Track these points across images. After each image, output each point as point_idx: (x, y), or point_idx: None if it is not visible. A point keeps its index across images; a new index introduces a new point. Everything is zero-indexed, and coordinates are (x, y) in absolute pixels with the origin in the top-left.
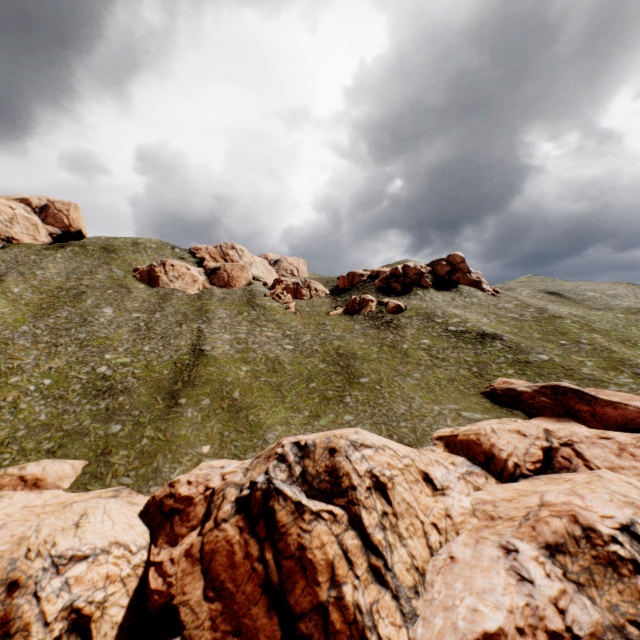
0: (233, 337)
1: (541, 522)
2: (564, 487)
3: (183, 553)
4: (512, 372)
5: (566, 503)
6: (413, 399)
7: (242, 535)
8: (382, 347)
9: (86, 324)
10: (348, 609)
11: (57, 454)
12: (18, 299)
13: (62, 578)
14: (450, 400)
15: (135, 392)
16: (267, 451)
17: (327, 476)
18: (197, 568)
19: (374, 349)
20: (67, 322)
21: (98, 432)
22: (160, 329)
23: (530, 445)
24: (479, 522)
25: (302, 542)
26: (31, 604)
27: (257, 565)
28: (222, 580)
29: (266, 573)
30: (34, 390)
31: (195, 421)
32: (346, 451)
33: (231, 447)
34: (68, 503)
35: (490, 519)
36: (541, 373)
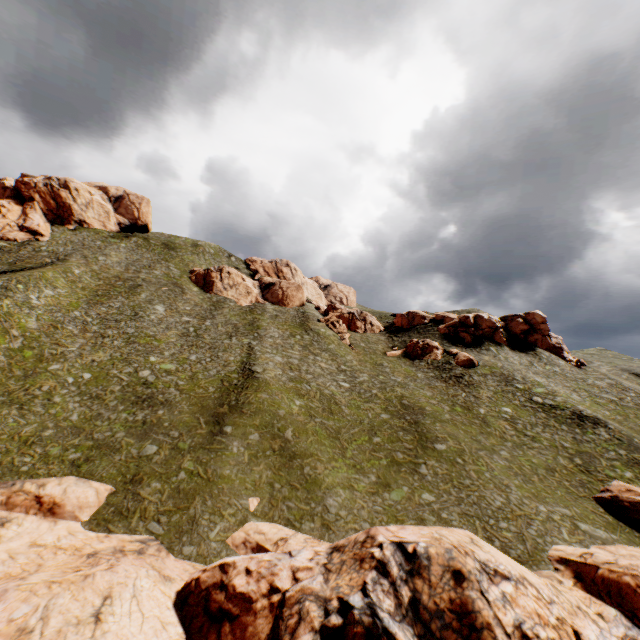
0: (285, 361)
1: None
2: None
3: None
4: (631, 476)
5: None
6: (509, 488)
7: None
8: (454, 406)
9: (136, 319)
10: None
11: (81, 469)
12: (77, 281)
13: None
14: (557, 500)
15: (176, 407)
16: (353, 544)
17: (454, 620)
18: None
19: (445, 407)
20: (118, 313)
21: (130, 450)
22: (209, 338)
23: None
24: None
25: None
26: None
27: None
28: None
29: None
30: (72, 382)
31: (241, 460)
32: (478, 581)
33: (283, 507)
34: (85, 553)
35: None
36: None
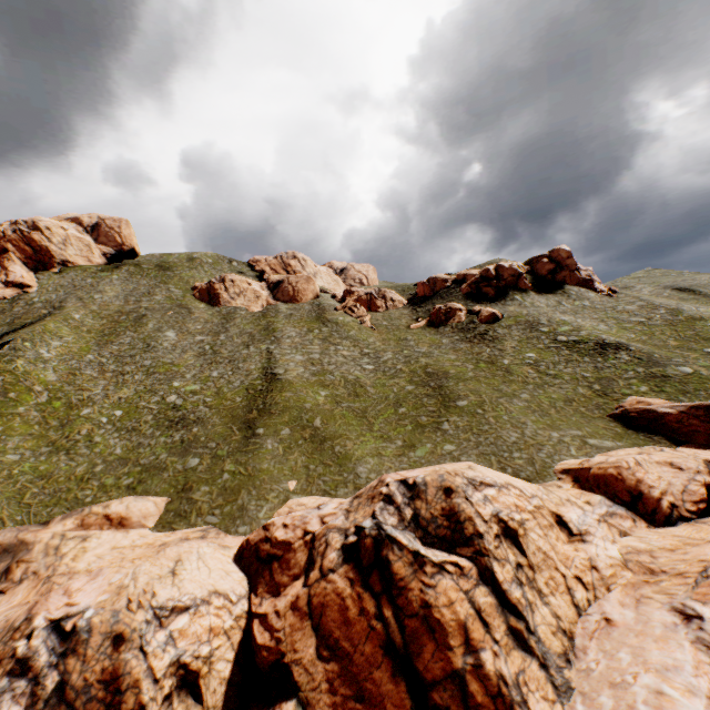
0: (306, 358)
1: None
2: None
3: (289, 606)
4: (646, 389)
5: None
6: (525, 425)
7: (354, 588)
8: (478, 364)
9: (150, 350)
10: (490, 680)
11: (137, 490)
12: (80, 326)
13: (166, 631)
14: (570, 425)
15: (209, 422)
16: (368, 490)
17: (445, 521)
18: (306, 623)
19: (469, 366)
20: (131, 348)
21: (176, 466)
22: (226, 352)
23: (689, 481)
24: (634, 576)
25: (426, 599)
26: (138, 659)
27: (375, 623)
28: (336, 638)
29: (386, 633)
30: (106, 422)
31: (276, 453)
32: (464, 491)
33: (319, 482)
34: (157, 545)
35: (649, 573)
36: (685, 390)
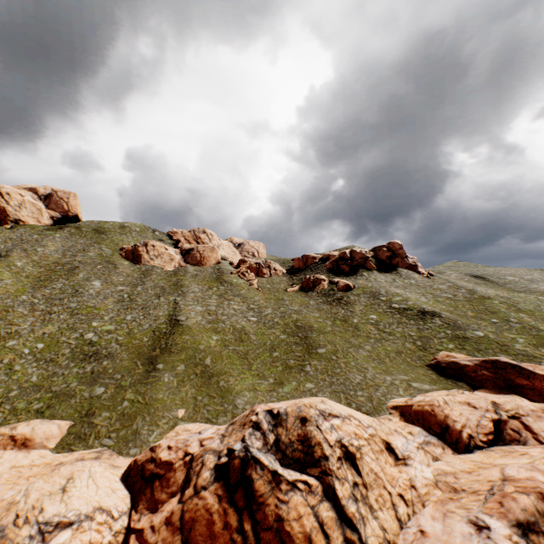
0: (204, 309)
1: (508, 498)
2: (523, 461)
3: (163, 521)
4: (452, 346)
5: (530, 479)
6: (367, 369)
7: (221, 504)
8: (335, 321)
9: (77, 295)
10: None
11: (45, 414)
12: (20, 272)
13: None
14: (400, 371)
15: (118, 357)
16: (241, 418)
17: (300, 445)
18: (177, 537)
19: (328, 322)
20: (61, 292)
21: (83, 394)
22: (141, 300)
23: (481, 417)
24: (443, 494)
25: (279, 513)
26: None
27: (236, 536)
28: None
29: None
30: (28, 353)
31: (171, 385)
32: (316, 420)
33: (204, 411)
34: (54, 464)
35: (453, 491)
36: (479, 348)
